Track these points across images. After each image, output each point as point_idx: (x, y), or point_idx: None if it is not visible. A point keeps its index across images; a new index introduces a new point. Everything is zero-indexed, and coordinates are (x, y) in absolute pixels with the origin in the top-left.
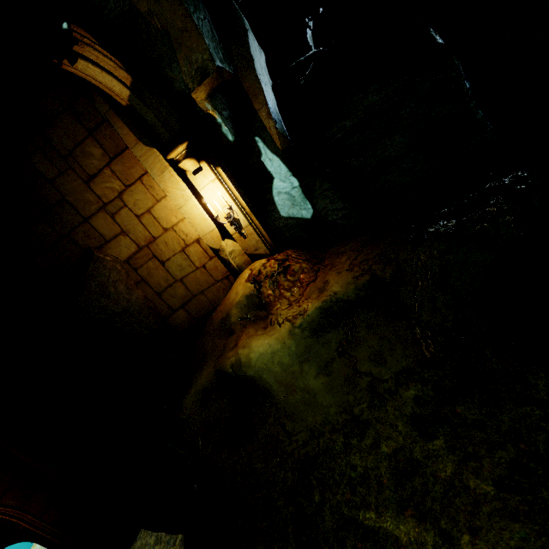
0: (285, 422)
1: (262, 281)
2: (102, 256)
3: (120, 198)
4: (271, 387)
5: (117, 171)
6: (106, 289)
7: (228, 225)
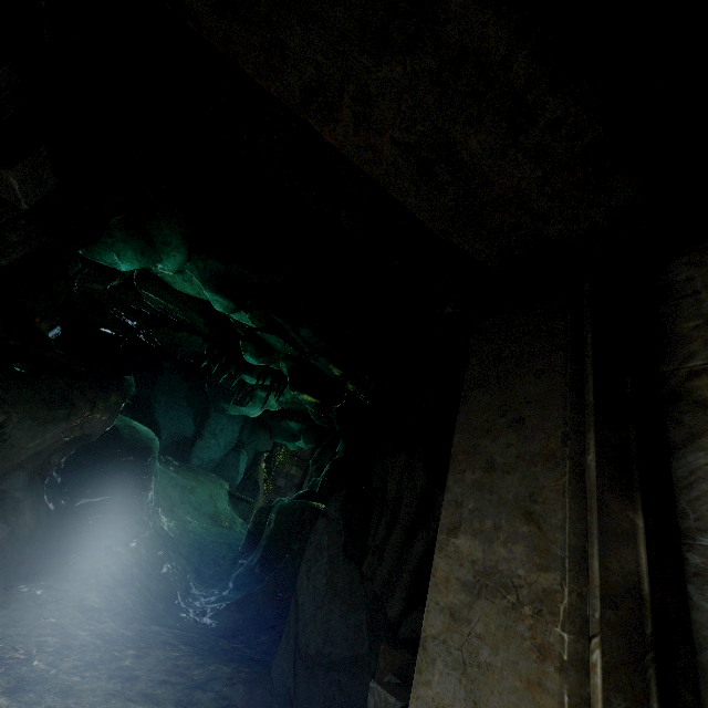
0: None
1: None
2: None
3: None
4: None
5: None
6: None
7: None
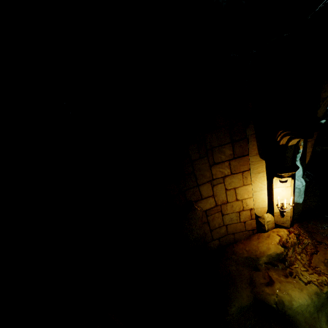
0: None
1: (289, 248)
2: (196, 207)
3: (223, 178)
4: (300, 323)
5: (232, 164)
6: (191, 226)
7: (276, 208)
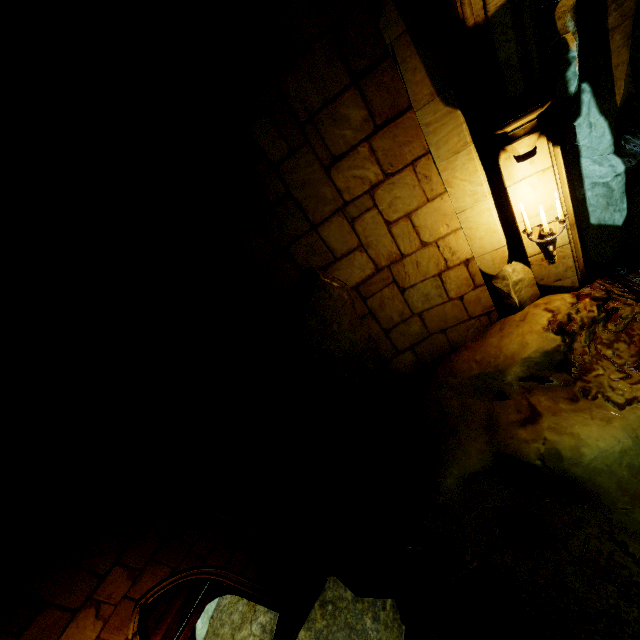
0: (625, 541)
1: (575, 333)
2: (328, 280)
3: (370, 194)
4: (606, 493)
5: (379, 149)
6: (329, 327)
7: (530, 242)
